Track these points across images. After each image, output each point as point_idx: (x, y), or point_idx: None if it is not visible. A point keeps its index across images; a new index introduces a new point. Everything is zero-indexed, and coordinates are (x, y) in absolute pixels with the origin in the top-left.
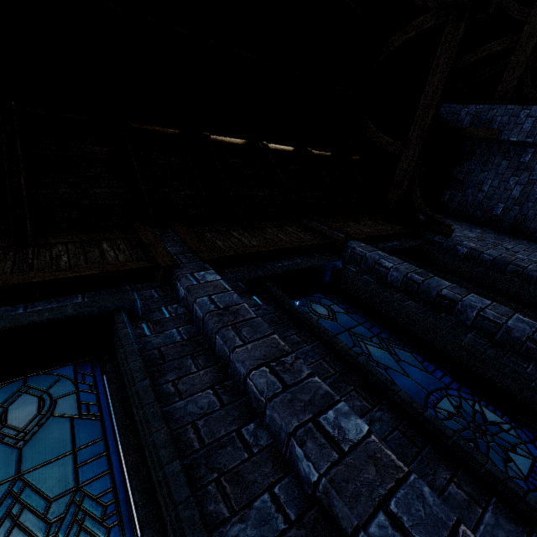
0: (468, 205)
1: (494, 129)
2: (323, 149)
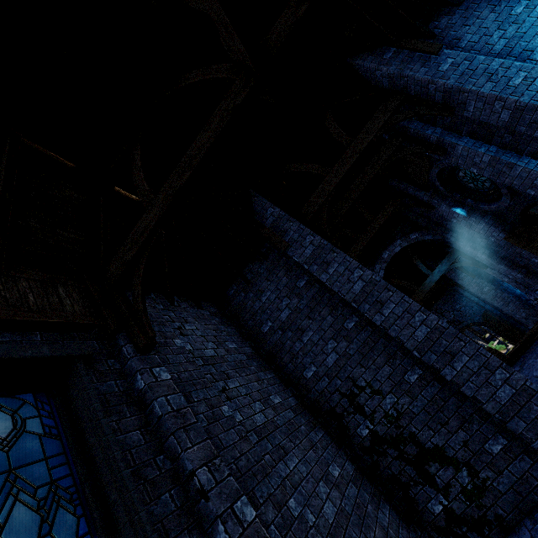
0: (246, 309)
1: (285, 241)
2: (56, 150)
